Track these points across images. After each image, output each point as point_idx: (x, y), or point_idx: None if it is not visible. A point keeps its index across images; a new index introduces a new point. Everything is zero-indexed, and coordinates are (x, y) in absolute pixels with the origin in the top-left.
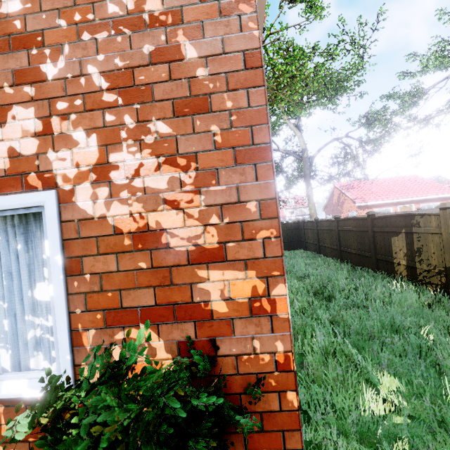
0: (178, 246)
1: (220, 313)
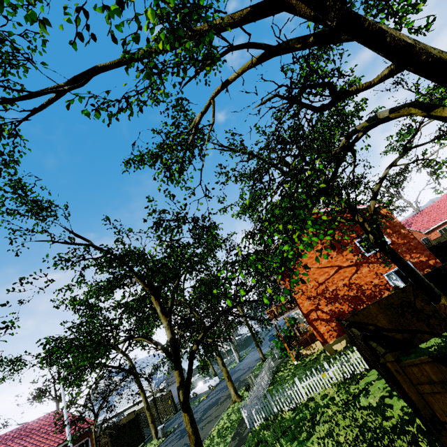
0: (424, 260)
1: (433, 264)
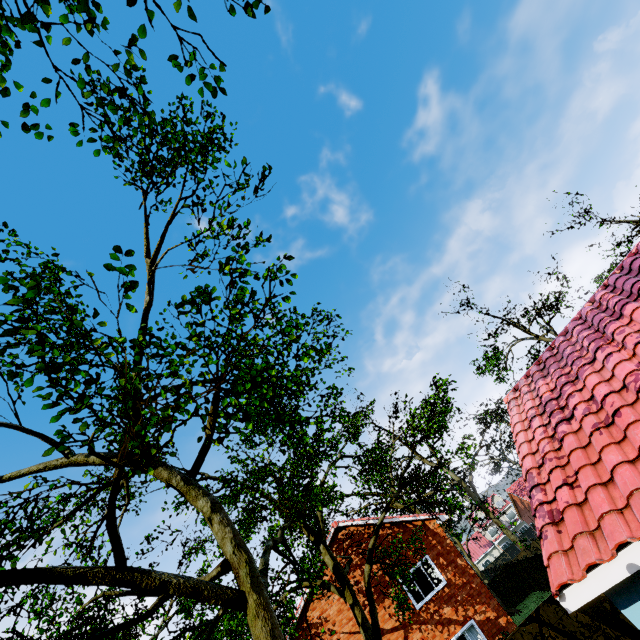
0: (492, 618)
1: (505, 626)
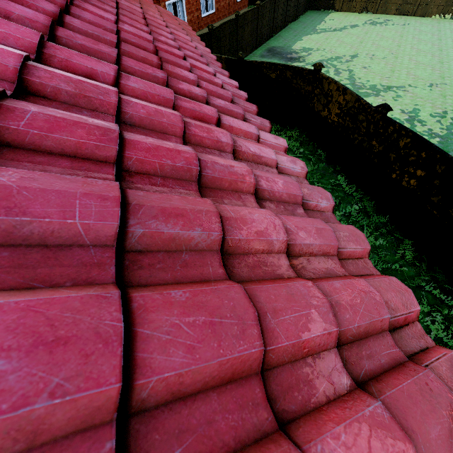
0: None
1: None
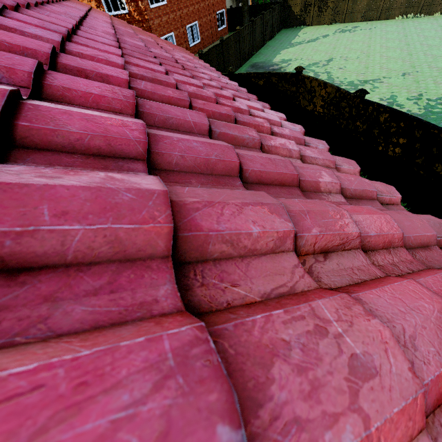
0: None
1: None
